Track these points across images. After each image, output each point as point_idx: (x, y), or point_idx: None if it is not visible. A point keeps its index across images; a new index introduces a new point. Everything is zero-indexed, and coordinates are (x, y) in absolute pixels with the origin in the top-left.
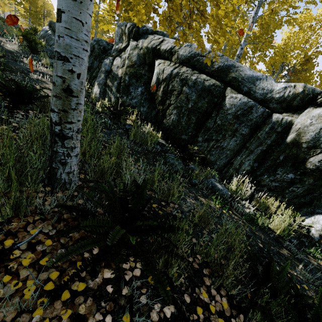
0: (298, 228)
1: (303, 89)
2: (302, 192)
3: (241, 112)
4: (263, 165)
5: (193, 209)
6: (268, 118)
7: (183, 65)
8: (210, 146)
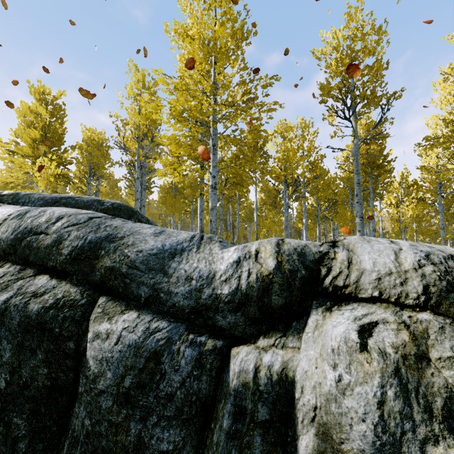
0: None
1: (276, 261)
2: None
3: (134, 380)
4: None
5: None
6: (225, 369)
7: (7, 260)
8: None
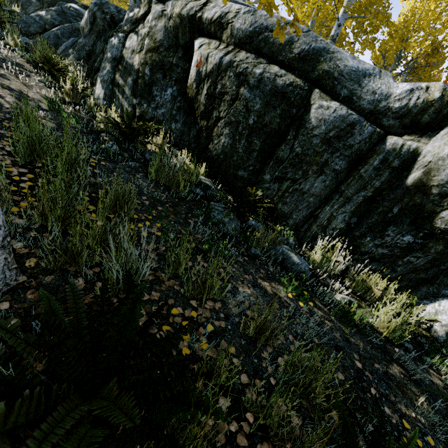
0: (417, 325)
1: (441, 94)
2: (423, 264)
3: (336, 134)
4: (366, 222)
5: (248, 308)
6: (379, 144)
7: (241, 48)
8: (283, 189)
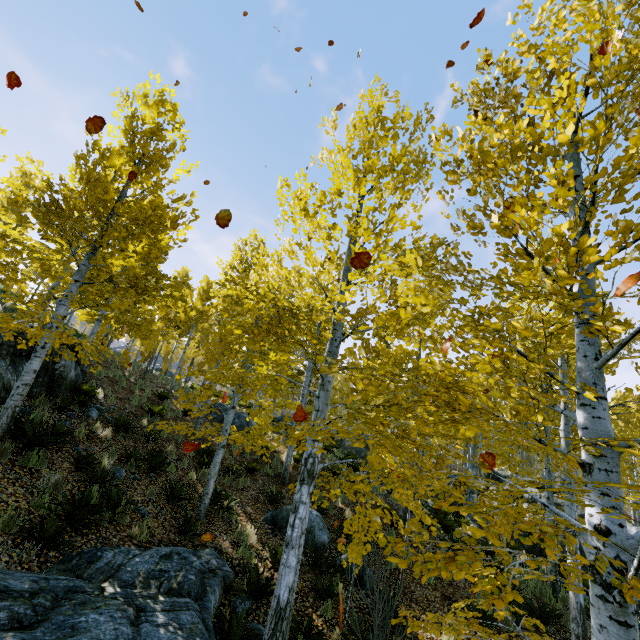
0: None
1: None
2: None
3: None
4: None
5: None
6: None
7: None
8: None
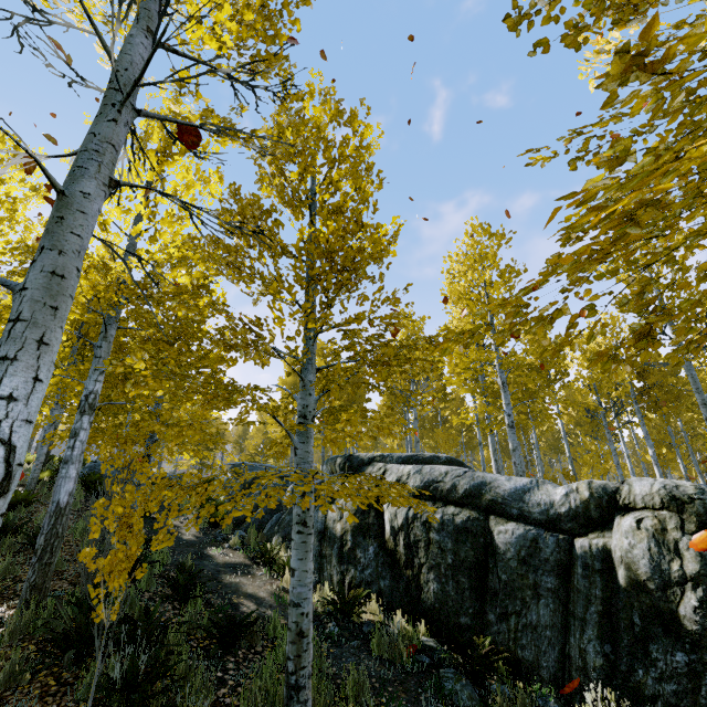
0: None
1: (589, 492)
2: None
3: (526, 552)
4: (620, 646)
5: None
6: (573, 549)
7: (420, 499)
8: (512, 627)
